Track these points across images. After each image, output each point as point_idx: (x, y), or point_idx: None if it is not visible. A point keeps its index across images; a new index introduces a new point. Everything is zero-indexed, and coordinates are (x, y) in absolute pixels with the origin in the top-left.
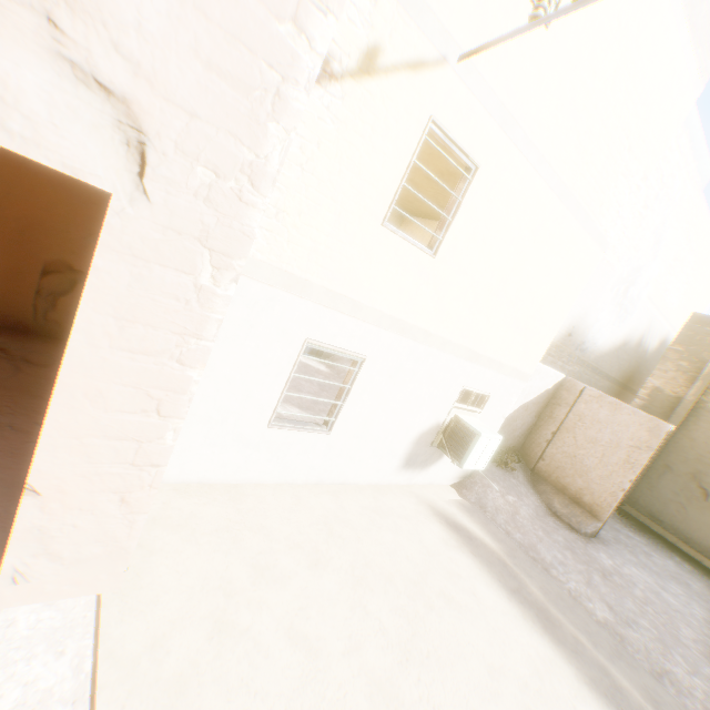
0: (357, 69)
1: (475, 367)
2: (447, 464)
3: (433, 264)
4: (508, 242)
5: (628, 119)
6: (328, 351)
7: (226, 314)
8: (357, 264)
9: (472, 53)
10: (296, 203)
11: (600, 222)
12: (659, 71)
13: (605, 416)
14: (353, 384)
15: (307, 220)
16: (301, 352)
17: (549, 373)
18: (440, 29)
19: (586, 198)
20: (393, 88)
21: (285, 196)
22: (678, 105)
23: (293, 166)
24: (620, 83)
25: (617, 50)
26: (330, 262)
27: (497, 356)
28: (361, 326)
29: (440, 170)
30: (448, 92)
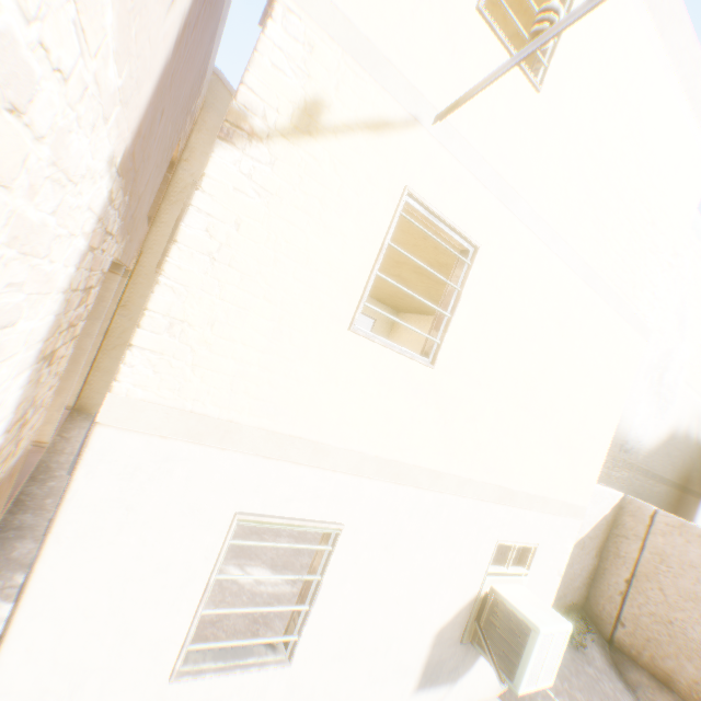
0: (292, 126)
1: (510, 510)
2: (489, 662)
3: (431, 376)
4: (530, 338)
5: (644, 190)
6: (278, 525)
7: (78, 495)
8: (316, 388)
9: (450, 107)
10: (205, 308)
11: (636, 306)
12: (667, 141)
13: (698, 557)
14: (324, 572)
15: (226, 331)
16: (226, 537)
17: (603, 494)
18: (406, 84)
19: (614, 279)
20: (347, 151)
21: (184, 299)
22: (693, 177)
23: (196, 256)
24: (629, 153)
25: (619, 118)
26: (269, 389)
27: (538, 490)
28: (329, 479)
29: (429, 261)
30: (425, 158)
